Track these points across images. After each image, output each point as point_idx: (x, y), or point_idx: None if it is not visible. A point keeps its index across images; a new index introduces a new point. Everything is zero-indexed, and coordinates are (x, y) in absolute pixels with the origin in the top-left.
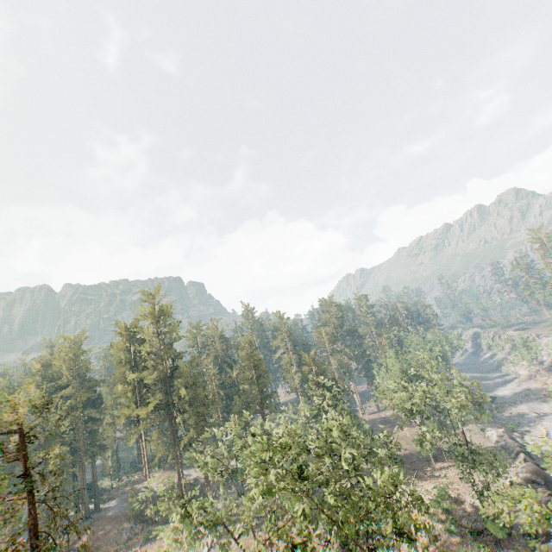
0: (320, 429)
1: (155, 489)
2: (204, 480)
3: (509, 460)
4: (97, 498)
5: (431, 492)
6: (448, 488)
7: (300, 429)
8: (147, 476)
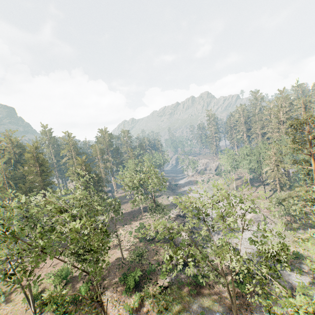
0: (65, 198)
1: None
2: None
3: (174, 208)
4: None
5: (138, 226)
6: (146, 223)
7: (54, 200)
8: None
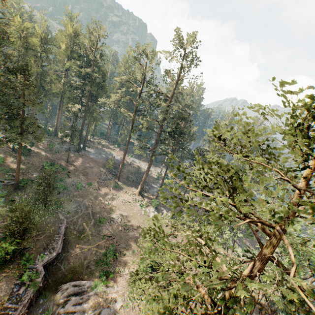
0: None
1: (116, 158)
2: (144, 171)
3: None
4: (85, 144)
5: None
6: None
7: None
8: (125, 156)
